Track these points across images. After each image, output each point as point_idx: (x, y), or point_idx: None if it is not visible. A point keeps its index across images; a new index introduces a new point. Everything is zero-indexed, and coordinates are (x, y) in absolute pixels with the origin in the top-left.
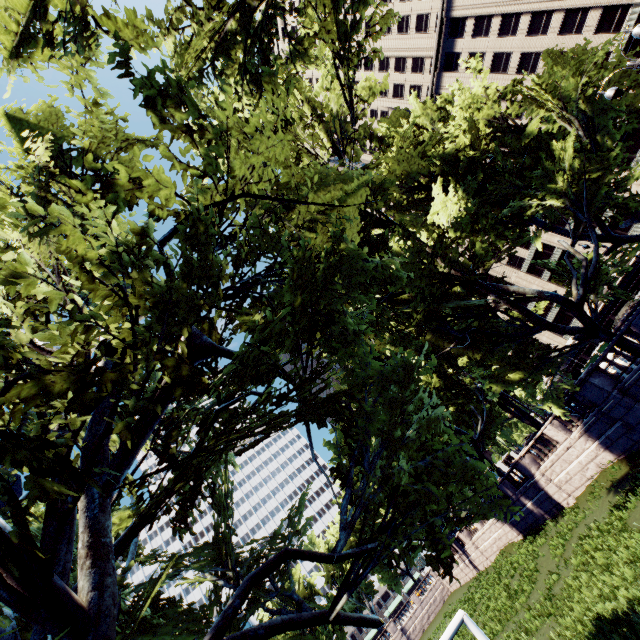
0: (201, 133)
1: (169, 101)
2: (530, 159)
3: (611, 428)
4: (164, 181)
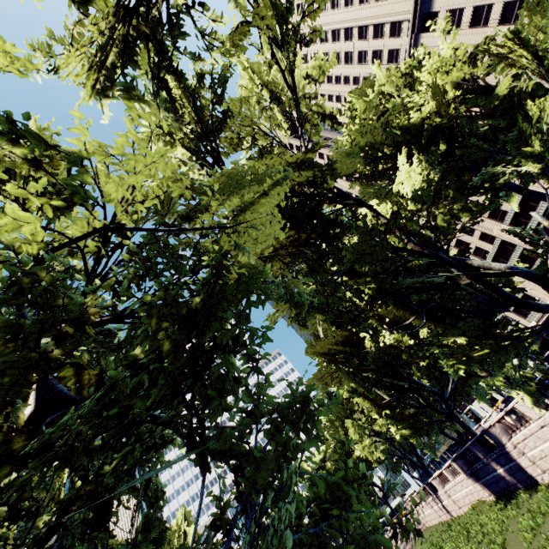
0: (53, 165)
1: (1, 138)
2: (503, 120)
3: None
4: (21, 219)
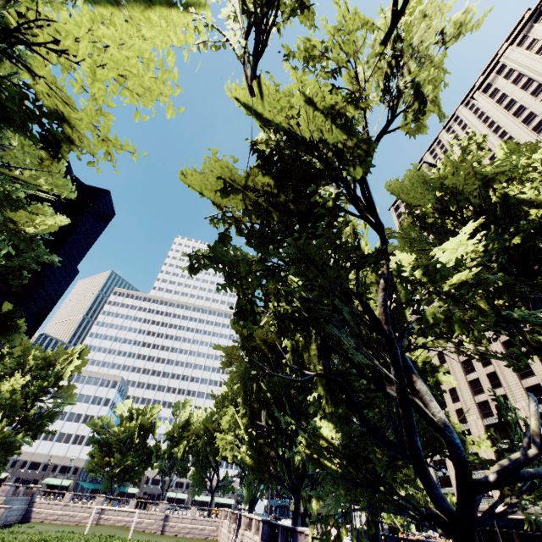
0: None
1: None
2: None
3: None
4: None
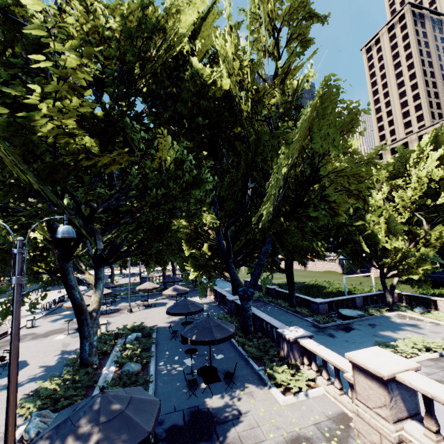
0: None
1: None
2: None
3: None
4: None
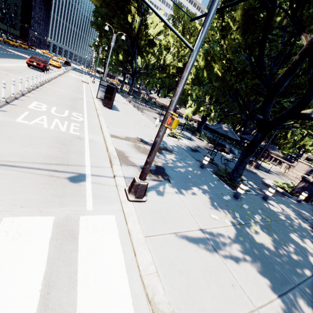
0: None
1: None
2: None
3: None
4: None
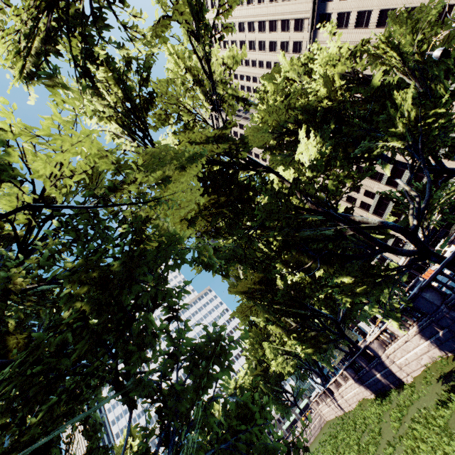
0: None
1: None
2: (377, 105)
3: (440, 332)
4: None
